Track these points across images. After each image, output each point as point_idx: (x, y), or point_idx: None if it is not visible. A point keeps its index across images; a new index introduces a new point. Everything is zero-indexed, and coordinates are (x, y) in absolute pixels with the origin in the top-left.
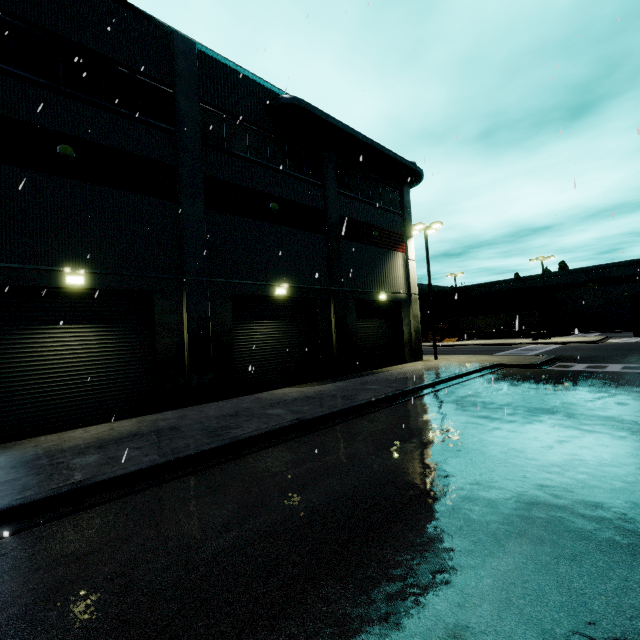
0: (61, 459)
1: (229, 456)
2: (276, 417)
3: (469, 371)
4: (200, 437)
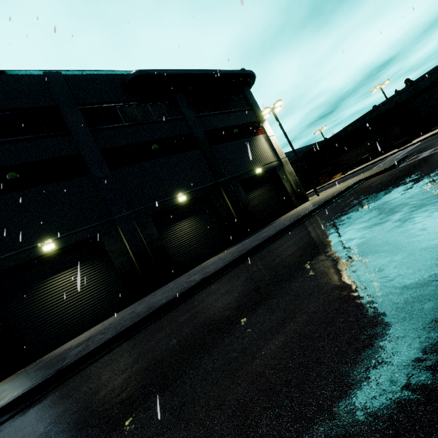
0: (65, 354)
1: (153, 320)
2: (191, 282)
3: (335, 195)
4: (141, 313)
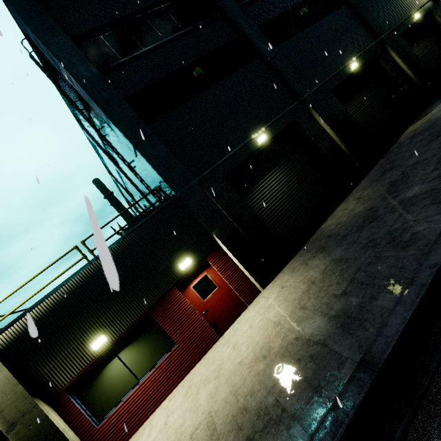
0: (391, 204)
1: None
2: None
3: None
4: None
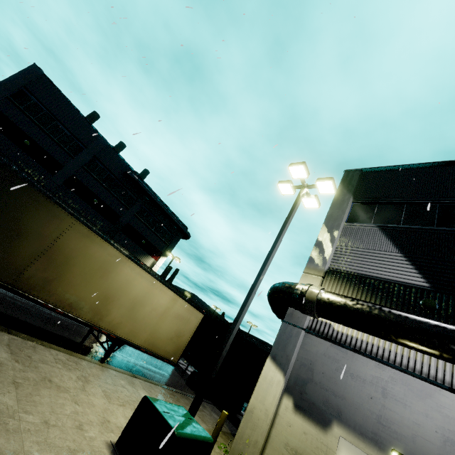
0: None
1: None
2: None
3: None
4: None
